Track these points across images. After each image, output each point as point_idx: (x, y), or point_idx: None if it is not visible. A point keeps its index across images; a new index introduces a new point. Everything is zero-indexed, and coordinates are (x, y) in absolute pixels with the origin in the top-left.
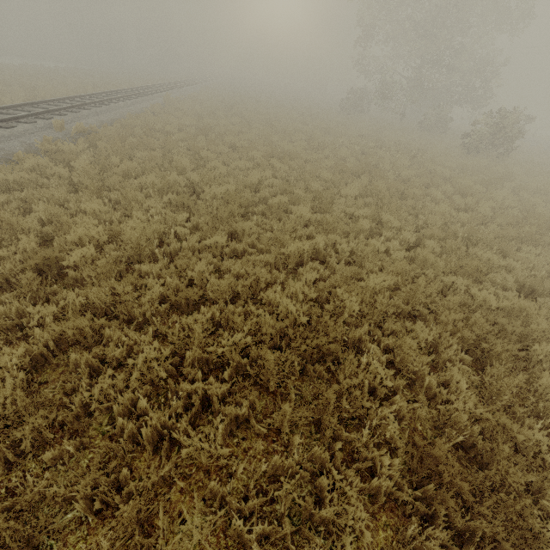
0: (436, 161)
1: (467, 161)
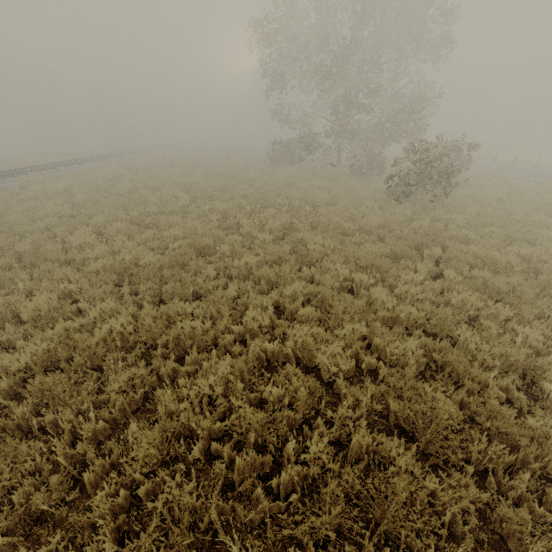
0: (326, 224)
1: (376, 218)
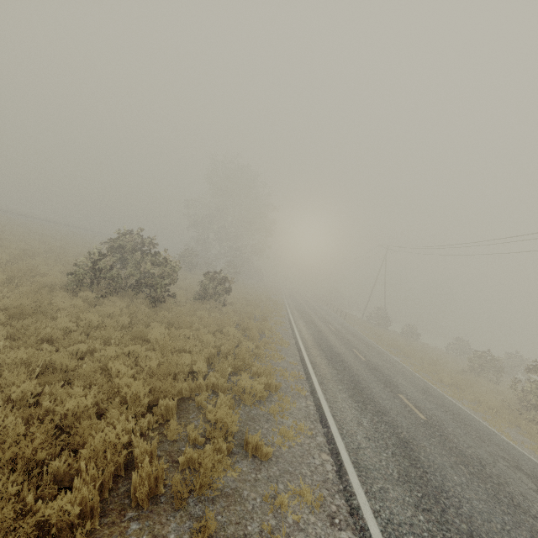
0: None
1: None
